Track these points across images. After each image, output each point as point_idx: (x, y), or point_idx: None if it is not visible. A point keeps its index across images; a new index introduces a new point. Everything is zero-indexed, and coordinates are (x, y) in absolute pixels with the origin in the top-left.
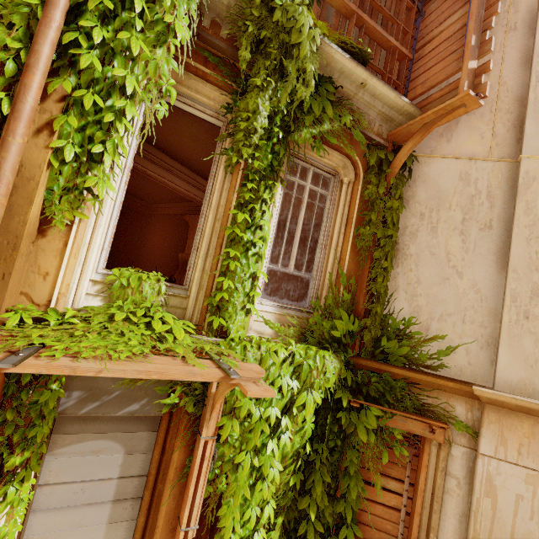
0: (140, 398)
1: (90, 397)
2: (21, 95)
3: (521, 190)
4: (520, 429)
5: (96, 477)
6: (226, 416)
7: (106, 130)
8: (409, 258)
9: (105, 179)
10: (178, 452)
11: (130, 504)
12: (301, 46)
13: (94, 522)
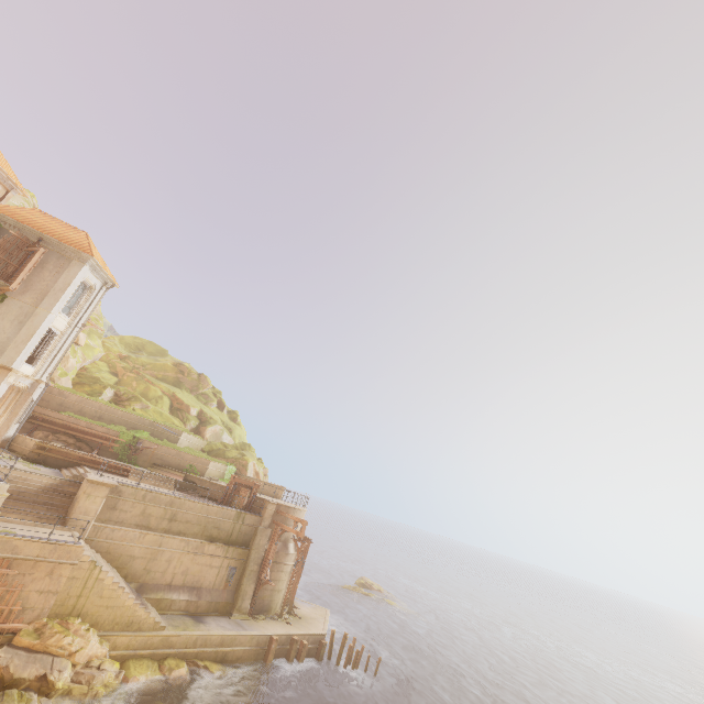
0: None
1: None
2: None
3: (33, 316)
4: None
5: None
6: None
7: None
8: None
9: None
10: None
11: None
12: None
13: None
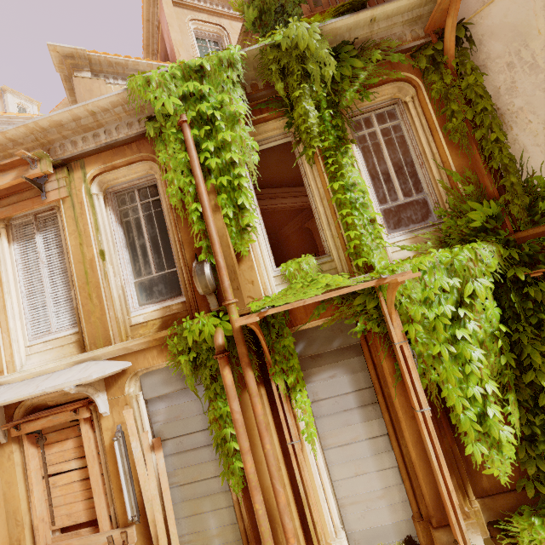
0: (339, 335)
1: (309, 343)
2: (202, 199)
3: None
4: None
5: (340, 392)
6: (406, 324)
7: (238, 190)
8: (520, 112)
9: (251, 215)
10: (385, 362)
11: (372, 408)
12: (309, 47)
13: (355, 422)
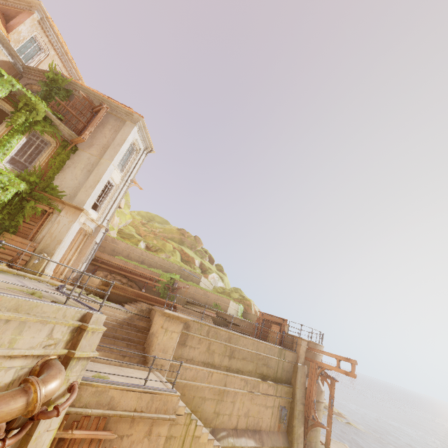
0: None
1: None
2: None
3: (98, 165)
4: (72, 211)
5: None
6: None
7: None
8: (65, 172)
9: None
10: None
11: None
12: (39, 109)
13: None
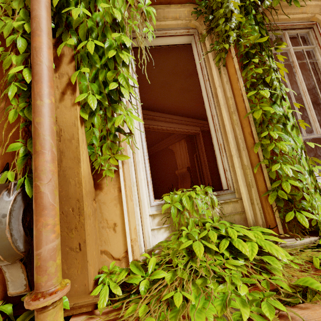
0: None
1: None
2: (35, 59)
3: None
4: None
5: None
6: None
7: (114, 70)
8: None
9: (129, 114)
10: None
11: None
12: None
13: None
